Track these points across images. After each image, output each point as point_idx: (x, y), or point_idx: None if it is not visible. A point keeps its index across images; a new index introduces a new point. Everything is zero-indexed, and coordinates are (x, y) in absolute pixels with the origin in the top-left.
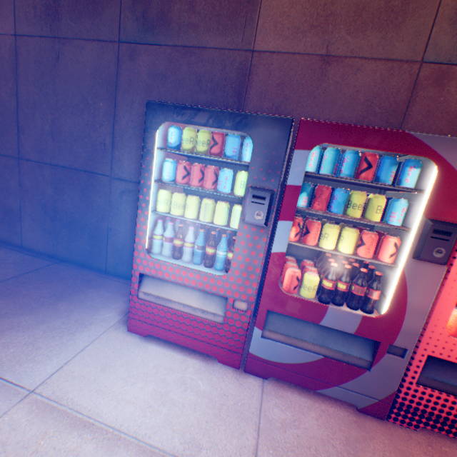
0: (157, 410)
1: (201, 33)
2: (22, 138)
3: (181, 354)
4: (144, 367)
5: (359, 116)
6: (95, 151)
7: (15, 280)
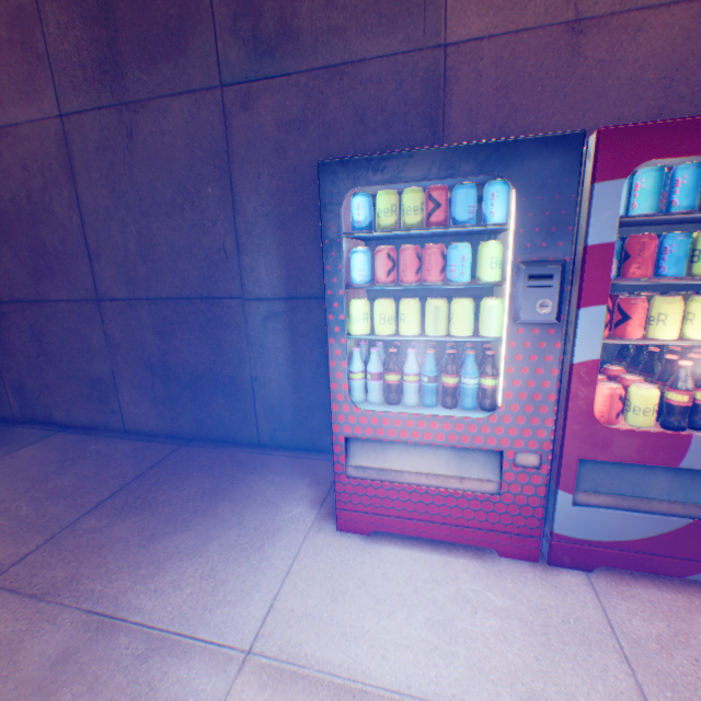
0: (450, 653)
1: (352, 38)
2: (97, 269)
3: (436, 553)
4: (392, 584)
5: (651, 108)
6: (211, 263)
7: (139, 482)
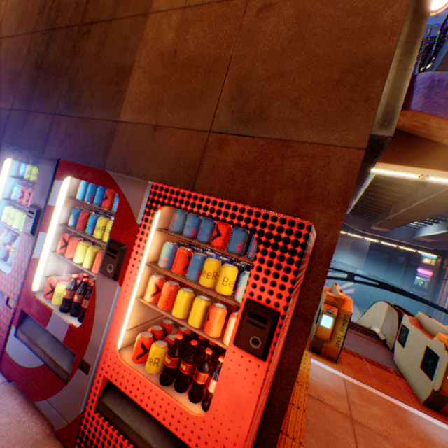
0: None
1: (95, 110)
2: None
3: None
4: None
5: (172, 167)
6: None
7: None
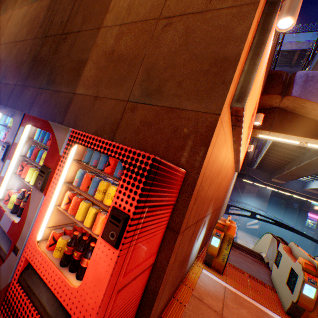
0: None
1: (63, 86)
2: None
3: None
4: None
5: (103, 124)
6: None
7: None
